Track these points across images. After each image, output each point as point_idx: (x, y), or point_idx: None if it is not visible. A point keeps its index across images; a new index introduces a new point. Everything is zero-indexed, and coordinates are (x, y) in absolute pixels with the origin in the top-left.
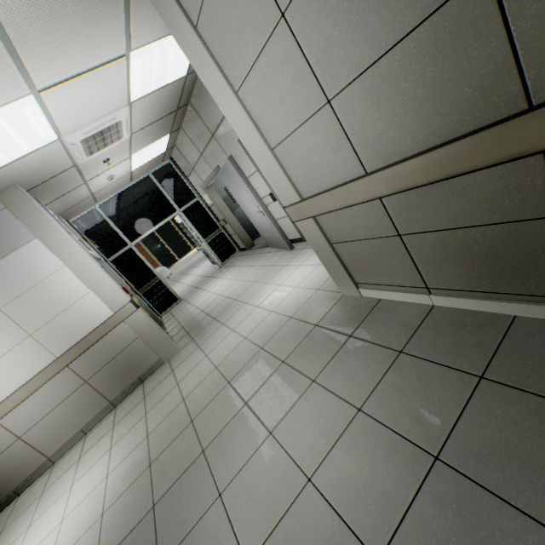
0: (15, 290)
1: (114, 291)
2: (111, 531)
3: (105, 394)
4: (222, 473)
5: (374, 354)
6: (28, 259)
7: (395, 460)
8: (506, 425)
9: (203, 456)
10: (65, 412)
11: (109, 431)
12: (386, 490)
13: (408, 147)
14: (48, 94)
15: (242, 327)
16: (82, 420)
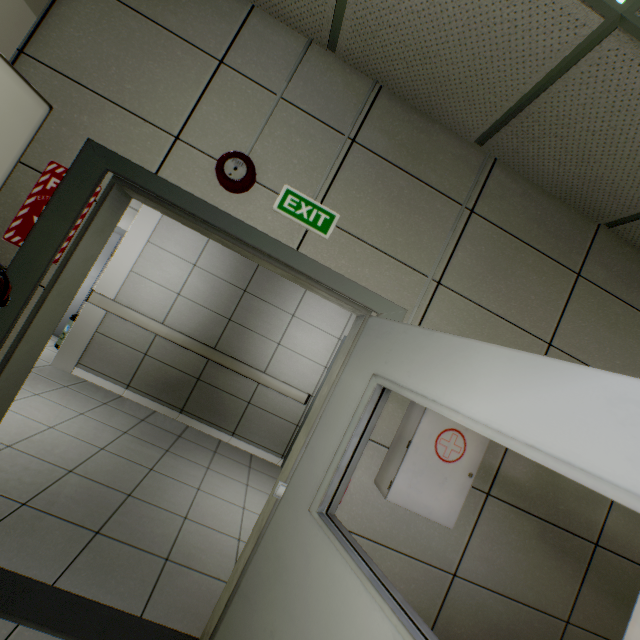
0: None
1: None
2: None
3: None
4: None
5: (88, 399)
6: None
7: (107, 430)
8: (151, 431)
9: None
10: None
11: None
12: (104, 436)
13: (185, 331)
14: None
15: None
16: None
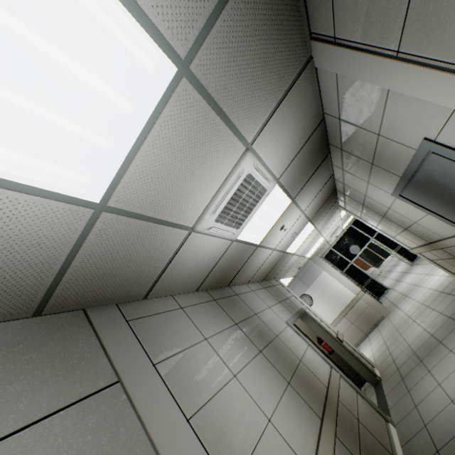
0: (322, 289)
1: (353, 286)
2: (376, 355)
3: (361, 329)
4: (405, 336)
5: (451, 298)
6: (322, 278)
7: (442, 320)
8: None
9: (400, 335)
10: (348, 334)
11: (367, 341)
12: (437, 325)
13: (420, 243)
14: (324, 234)
15: (416, 297)
16: (355, 339)
